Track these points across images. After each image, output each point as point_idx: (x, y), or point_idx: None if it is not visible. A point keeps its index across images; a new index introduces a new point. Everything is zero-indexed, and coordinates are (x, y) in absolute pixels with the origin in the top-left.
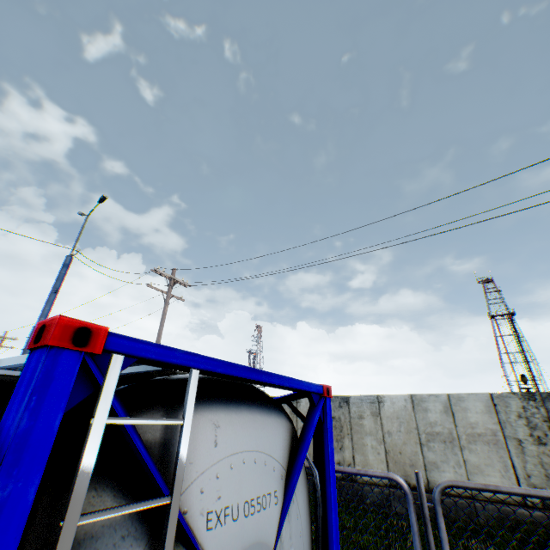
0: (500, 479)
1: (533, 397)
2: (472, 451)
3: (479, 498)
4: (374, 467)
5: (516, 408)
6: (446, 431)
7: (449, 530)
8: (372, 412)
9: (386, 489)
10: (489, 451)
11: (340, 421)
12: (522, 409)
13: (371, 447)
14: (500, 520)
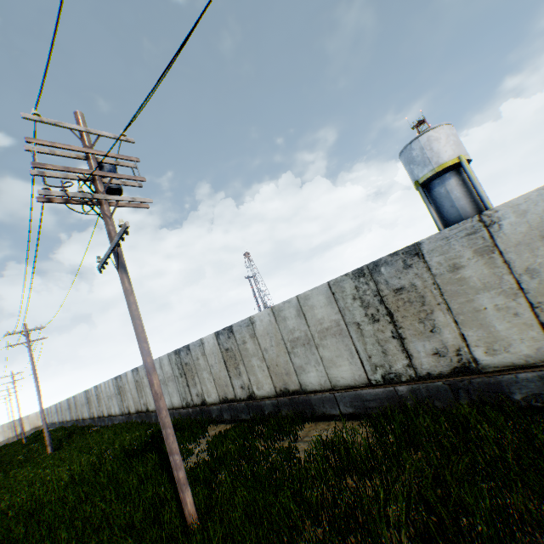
0: (177, 398)
1: (177, 352)
2: (169, 386)
3: (175, 409)
4: (151, 403)
5: (174, 360)
6: (162, 378)
7: (153, 431)
8: (145, 374)
9: (156, 413)
10: (173, 385)
11: (139, 382)
12: (175, 360)
13: (149, 393)
14: (179, 417)
